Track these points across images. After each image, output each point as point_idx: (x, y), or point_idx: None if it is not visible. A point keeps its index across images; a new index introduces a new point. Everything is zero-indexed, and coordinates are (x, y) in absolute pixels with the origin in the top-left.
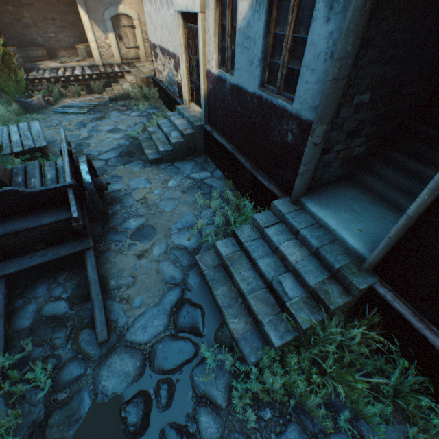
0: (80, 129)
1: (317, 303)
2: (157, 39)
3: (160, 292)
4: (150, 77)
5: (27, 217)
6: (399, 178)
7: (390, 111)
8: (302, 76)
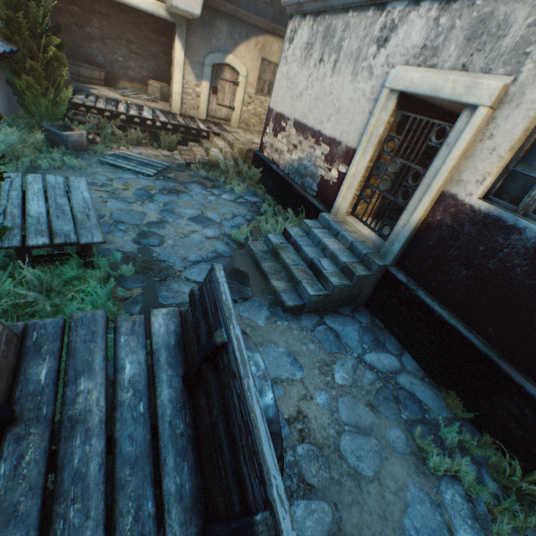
0: (144, 203)
1: None
2: (294, 110)
3: None
4: (252, 151)
5: None
6: None
7: None
8: None
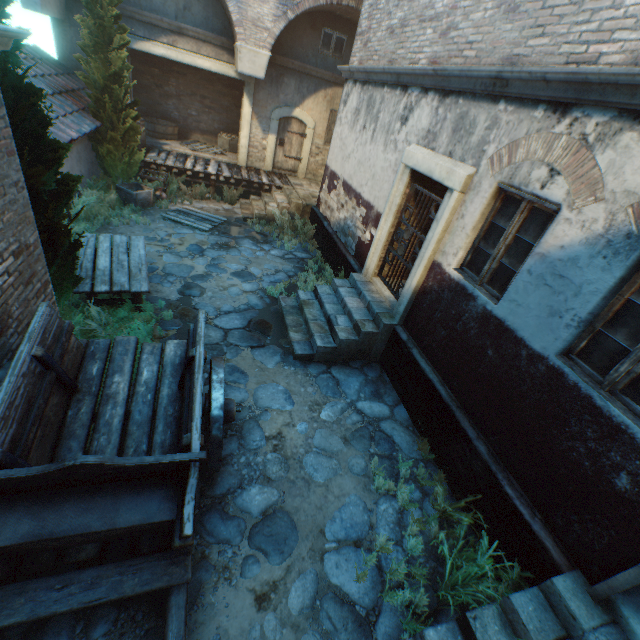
0: (194, 258)
1: None
2: (343, 170)
3: None
4: (309, 206)
5: (92, 498)
6: None
7: None
8: None
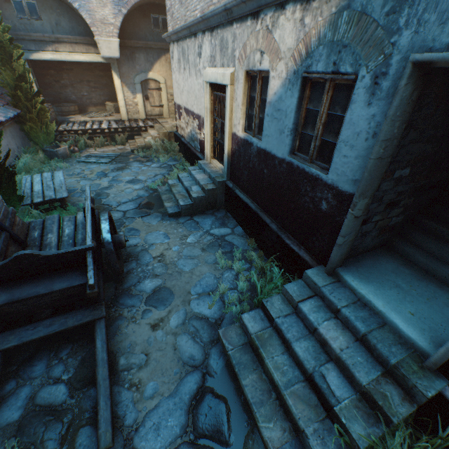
0: (101, 179)
1: (373, 410)
2: (182, 101)
3: (176, 376)
4: (172, 132)
5: (38, 281)
6: (445, 251)
7: (428, 183)
8: (339, 150)
